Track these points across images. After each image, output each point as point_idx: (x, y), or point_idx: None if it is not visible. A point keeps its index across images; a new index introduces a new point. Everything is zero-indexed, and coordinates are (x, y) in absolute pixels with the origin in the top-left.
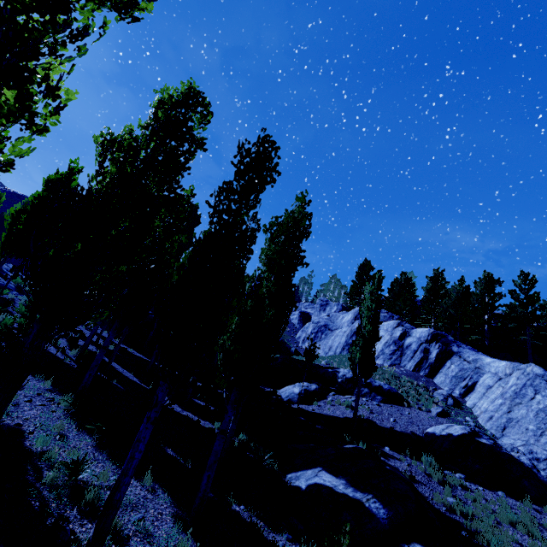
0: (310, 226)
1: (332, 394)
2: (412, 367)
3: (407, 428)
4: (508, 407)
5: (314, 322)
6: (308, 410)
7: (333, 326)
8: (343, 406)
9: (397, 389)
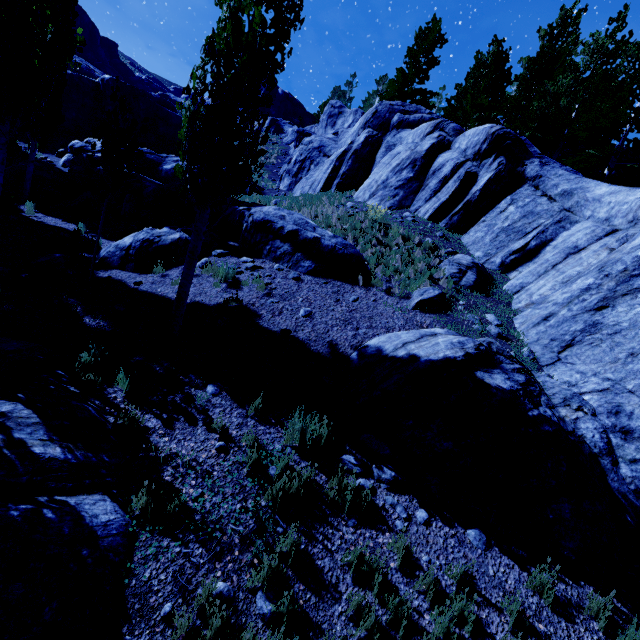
0: None
1: (218, 254)
2: (429, 211)
3: (326, 334)
4: (606, 297)
5: (304, 143)
6: (123, 284)
7: (333, 148)
8: (215, 278)
9: (366, 249)
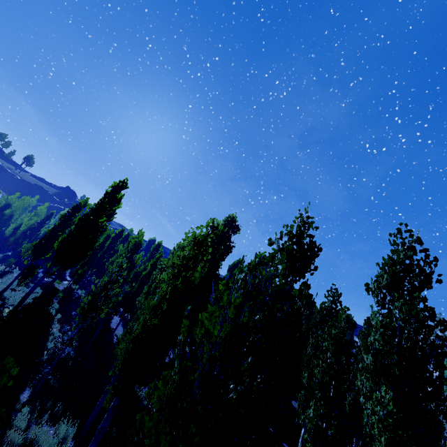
0: (351, 342)
1: None
2: None
3: None
4: None
5: None
6: None
7: None
8: None
9: None
